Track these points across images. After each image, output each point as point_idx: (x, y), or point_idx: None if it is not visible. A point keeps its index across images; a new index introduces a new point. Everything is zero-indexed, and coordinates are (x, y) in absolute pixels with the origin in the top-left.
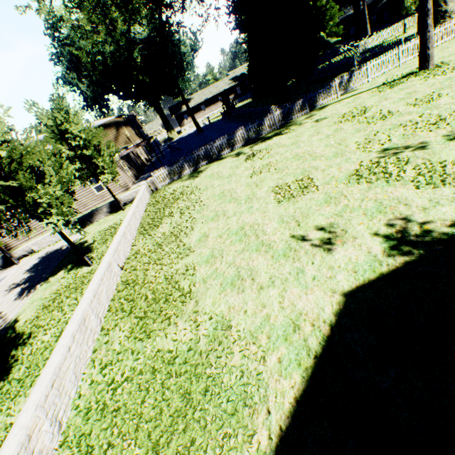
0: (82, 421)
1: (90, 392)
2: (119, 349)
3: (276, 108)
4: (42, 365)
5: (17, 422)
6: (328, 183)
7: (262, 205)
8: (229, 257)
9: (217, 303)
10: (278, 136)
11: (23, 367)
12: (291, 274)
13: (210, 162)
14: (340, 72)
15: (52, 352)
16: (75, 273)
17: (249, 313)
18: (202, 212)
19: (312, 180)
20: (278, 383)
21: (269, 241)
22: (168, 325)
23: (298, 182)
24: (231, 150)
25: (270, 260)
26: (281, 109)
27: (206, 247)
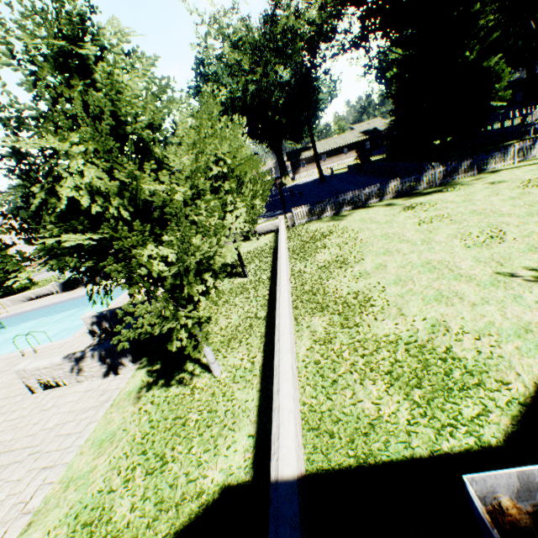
0: (315, 368)
1: (310, 354)
2: (325, 332)
3: (435, 165)
4: (241, 335)
5: (282, 347)
6: (528, 236)
7: (445, 247)
8: (422, 282)
9: (424, 311)
10: (439, 192)
11: (217, 336)
12: (506, 298)
13: (354, 209)
14: (508, 140)
15: (276, 318)
16: (230, 281)
17: (467, 319)
18: (368, 248)
19: (505, 233)
20: (521, 360)
21: (468, 274)
22: (374, 321)
23: (486, 233)
24: (379, 200)
25: (476, 287)
26: (444, 167)
27: (388, 273)
